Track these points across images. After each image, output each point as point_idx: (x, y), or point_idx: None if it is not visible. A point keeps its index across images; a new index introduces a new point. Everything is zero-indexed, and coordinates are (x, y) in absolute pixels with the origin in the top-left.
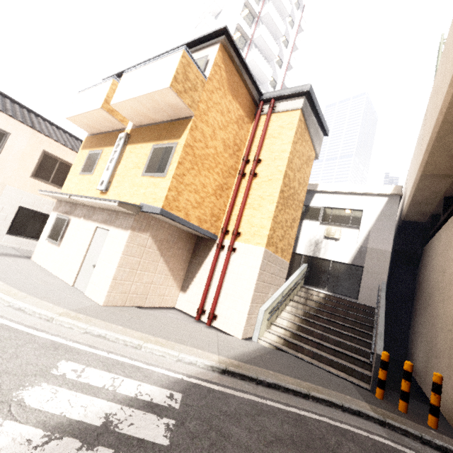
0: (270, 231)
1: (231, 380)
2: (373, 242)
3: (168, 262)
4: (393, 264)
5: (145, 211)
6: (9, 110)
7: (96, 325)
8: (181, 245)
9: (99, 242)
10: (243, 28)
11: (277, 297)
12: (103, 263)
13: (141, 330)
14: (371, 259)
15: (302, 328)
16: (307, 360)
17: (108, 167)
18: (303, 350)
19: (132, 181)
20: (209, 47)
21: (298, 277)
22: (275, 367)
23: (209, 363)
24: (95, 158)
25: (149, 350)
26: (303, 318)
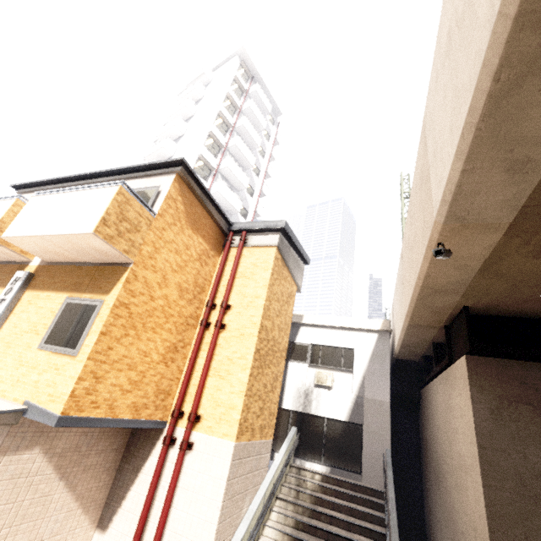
0: (242, 412)
1: None
2: (369, 390)
3: (74, 486)
4: (393, 409)
5: (30, 418)
6: None
7: None
8: (104, 445)
9: None
10: (217, 136)
11: (257, 508)
12: None
13: None
14: (370, 414)
15: None
16: None
17: None
18: None
19: (20, 355)
20: (163, 175)
21: (285, 454)
22: None
23: None
24: None
25: None
26: (294, 536)
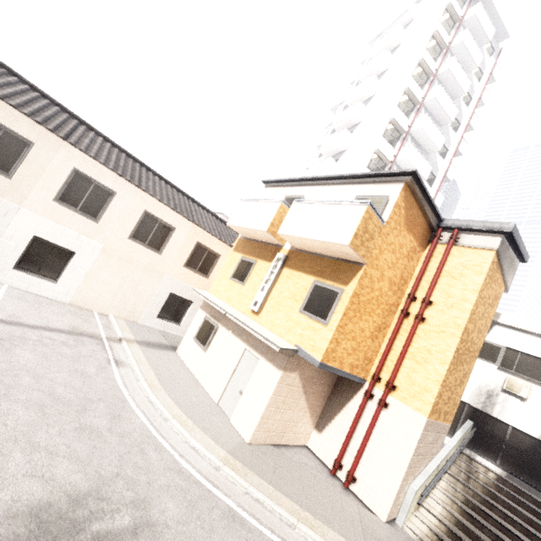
0: (436, 398)
1: None
2: None
3: (308, 399)
4: None
5: (301, 357)
6: (177, 204)
7: (253, 483)
8: (323, 381)
9: (247, 367)
10: (413, 91)
11: (432, 472)
12: (251, 395)
13: (289, 494)
14: None
15: (463, 525)
16: None
17: (263, 288)
18: None
19: (287, 313)
20: (390, 183)
21: (459, 441)
22: None
23: None
24: (248, 268)
25: (303, 533)
26: (464, 509)
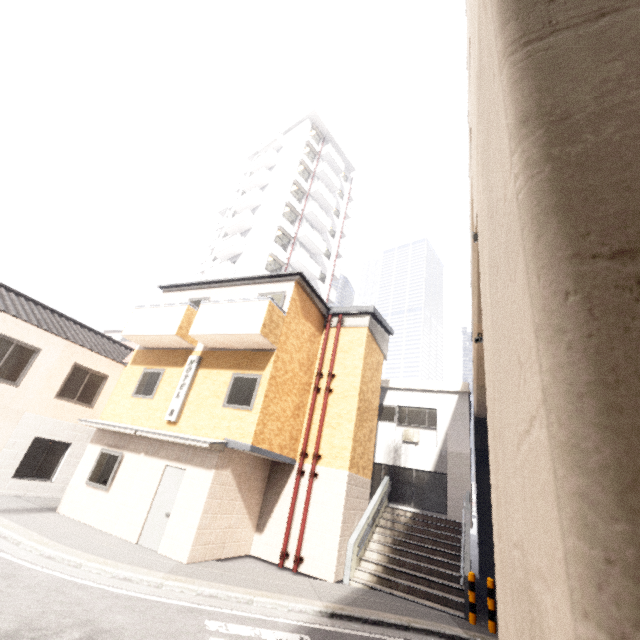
0: (351, 452)
1: (340, 622)
2: (451, 445)
3: (244, 498)
4: (477, 465)
5: (232, 447)
6: (41, 320)
7: (202, 586)
8: (257, 475)
9: (171, 484)
10: (293, 204)
11: (364, 525)
12: (182, 511)
13: (241, 585)
14: (452, 464)
15: (393, 559)
16: (403, 596)
17: (179, 394)
18: (397, 585)
19: (210, 412)
20: (285, 282)
21: (381, 495)
22: (375, 607)
23: (318, 608)
24: (155, 378)
25: (261, 603)
26: (393, 546)
